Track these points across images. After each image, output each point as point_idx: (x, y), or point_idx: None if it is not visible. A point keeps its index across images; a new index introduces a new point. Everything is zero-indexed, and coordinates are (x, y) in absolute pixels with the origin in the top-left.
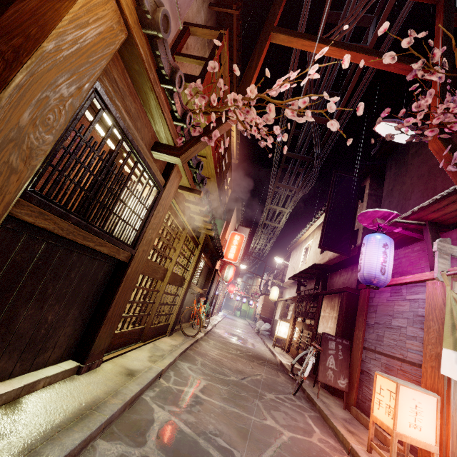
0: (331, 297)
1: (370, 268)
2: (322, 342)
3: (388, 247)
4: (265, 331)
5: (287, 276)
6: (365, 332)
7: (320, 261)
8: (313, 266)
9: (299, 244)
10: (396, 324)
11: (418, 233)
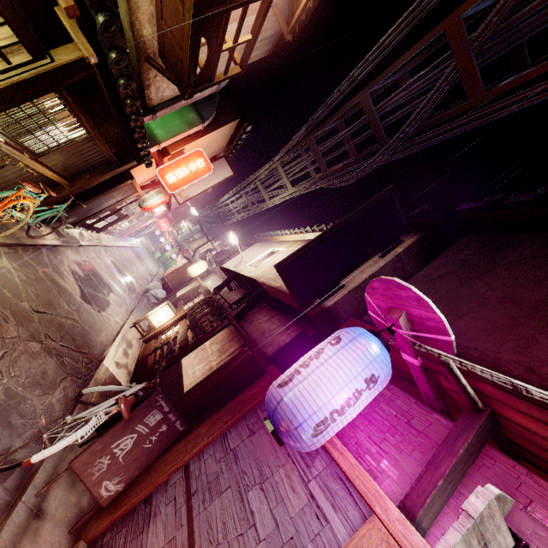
0: (234, 336)
1: (303, 404)
2: (142, 405)
3: (374, 387)
4: (153, 297)
5: (229, 262)
6: (212, 443)
7: (269, 279)
8: (251, 280)
9: (271, 241)
10: (254, 506)
11: (432, 392)
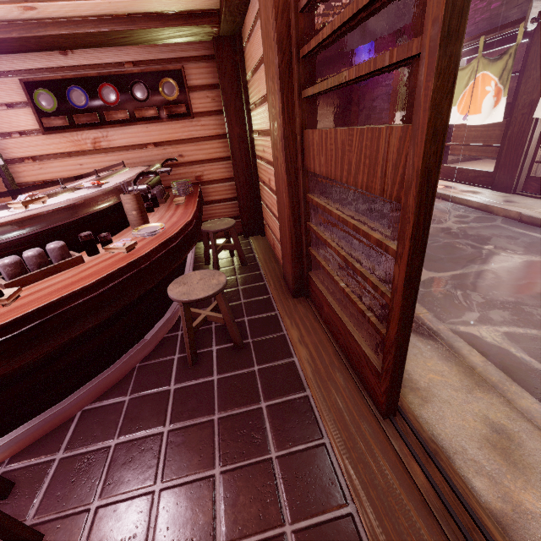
0: (338, 93)
1: None
2: None
3: (378, 50)
4: None
5: None
6: (365, 115)
7: None
8: None
9: None
10: (382, 104)
11: None
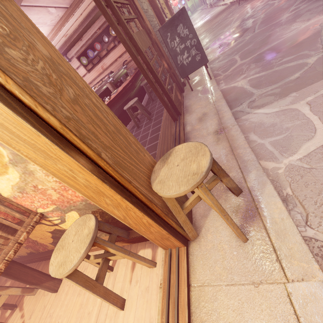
0: None
1: None
2: None
3: None
4: (214, 0)
5: None
6: None
7: None
8: None
9: None
10: None
11: None
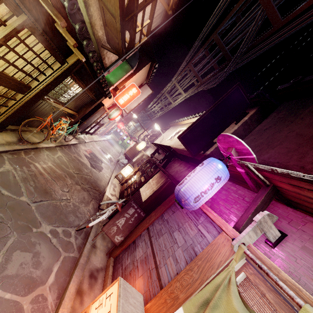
0: (163, 175)
1: (188, 190)
2: (125, 205)
3: (220, 181)
4: (122, 163)
5: (157, 140)
6: (157, 219)
7: (178, 146)
8: (168, 147)
9: (178, 125)
10: (176, 237)
11: (253, 184)
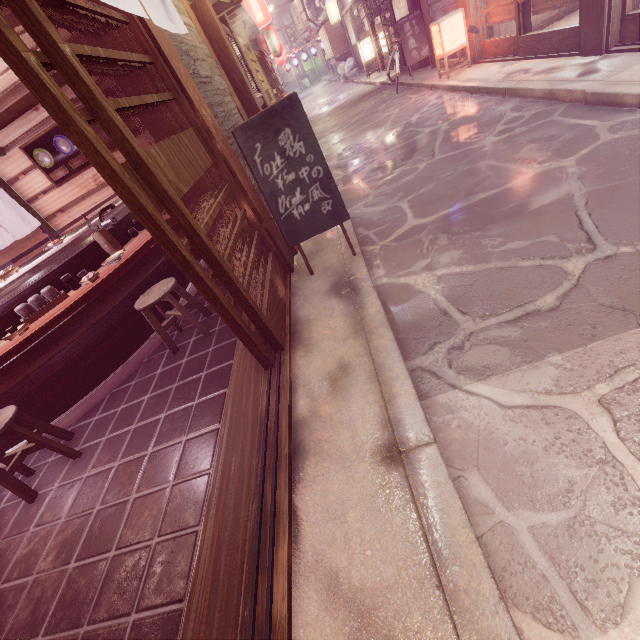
0: None
1: None
2: (399, 33)
3: None
4: (352, 71)
5: None
6: None
7: None
8: None
9: None
10: None
11: None
